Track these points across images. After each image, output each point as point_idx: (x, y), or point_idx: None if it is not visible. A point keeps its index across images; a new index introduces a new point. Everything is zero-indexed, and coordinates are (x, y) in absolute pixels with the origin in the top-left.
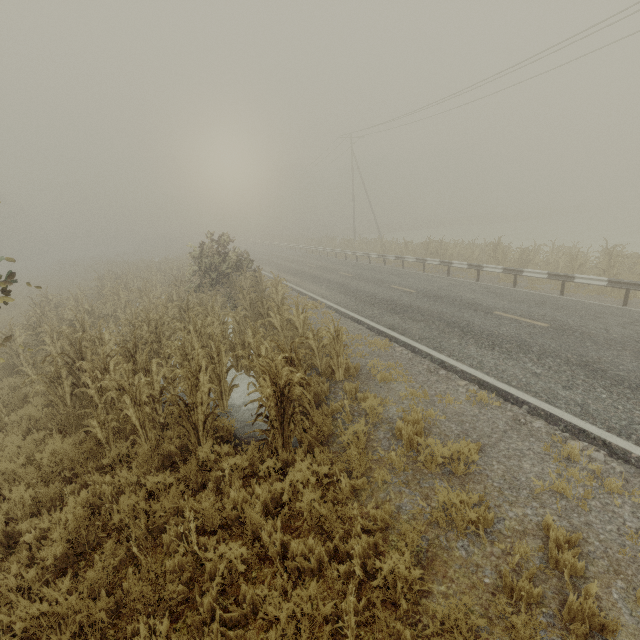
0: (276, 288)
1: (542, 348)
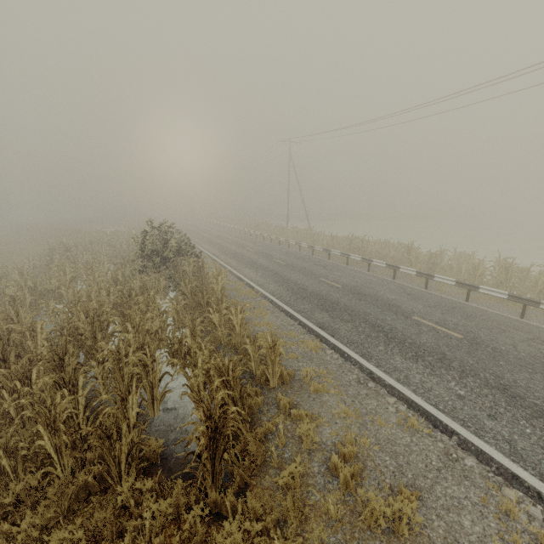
0: (217, 278)
1: (461, 364)
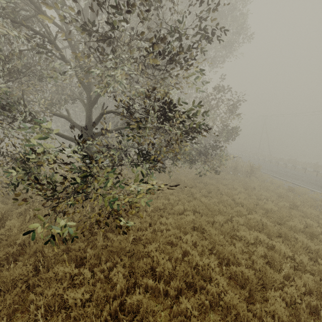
0: (239, 159)
1: (308, 181)
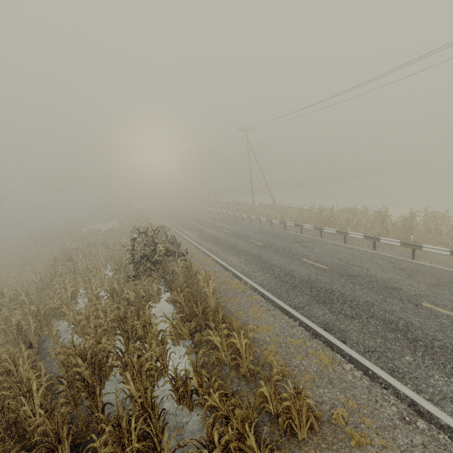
0: (207, 282)
1: None
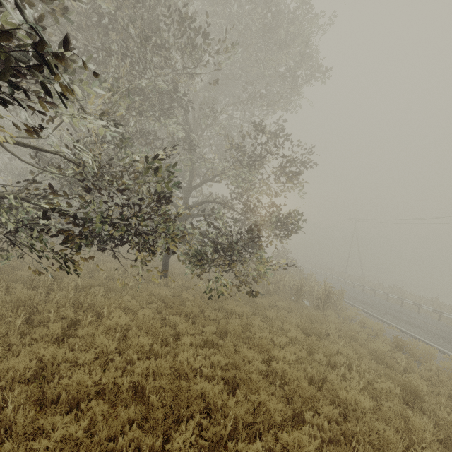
0: (311, 276)
1: (428, 330)
